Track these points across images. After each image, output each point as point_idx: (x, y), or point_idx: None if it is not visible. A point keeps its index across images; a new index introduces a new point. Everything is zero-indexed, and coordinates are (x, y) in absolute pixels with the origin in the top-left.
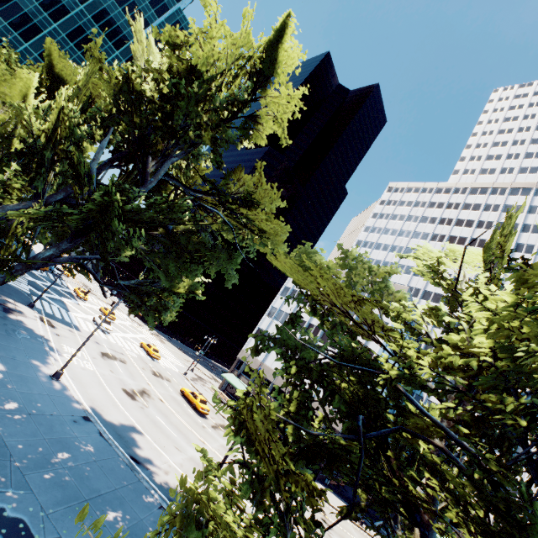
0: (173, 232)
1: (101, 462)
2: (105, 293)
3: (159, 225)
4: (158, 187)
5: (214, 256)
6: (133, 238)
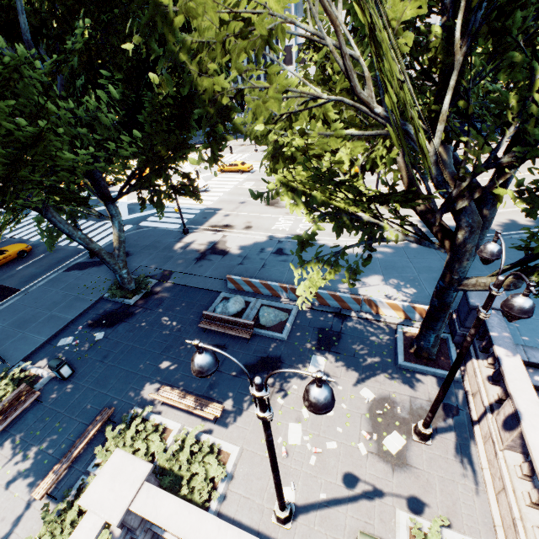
0: None
1: None
2: None
3: None
4: None
5: None
6: None
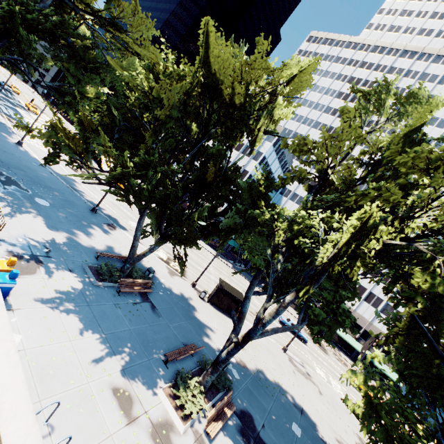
0: (74, 46)
1: (52, 181)
2: (38, 91)
3: (60, 38)
4: (61, 5)
5: (107, 70)
6: (33, 39)
